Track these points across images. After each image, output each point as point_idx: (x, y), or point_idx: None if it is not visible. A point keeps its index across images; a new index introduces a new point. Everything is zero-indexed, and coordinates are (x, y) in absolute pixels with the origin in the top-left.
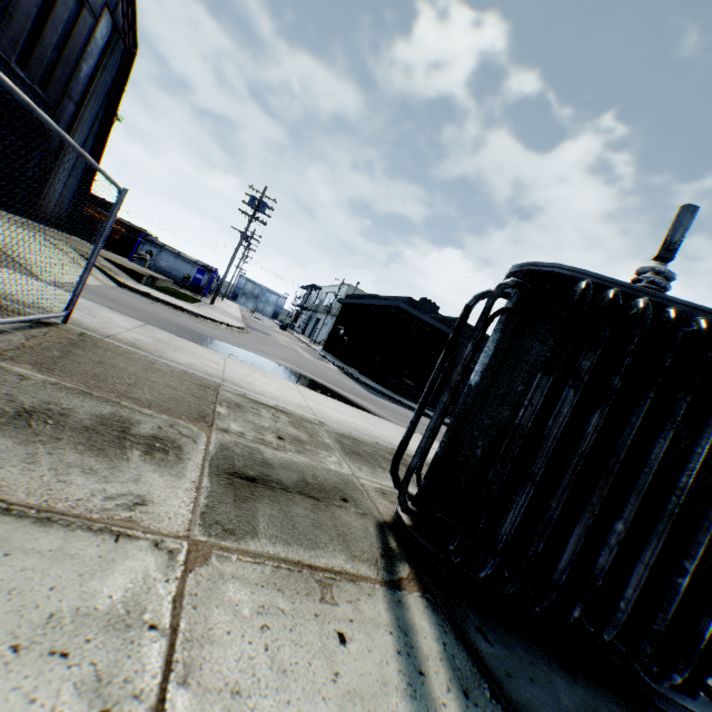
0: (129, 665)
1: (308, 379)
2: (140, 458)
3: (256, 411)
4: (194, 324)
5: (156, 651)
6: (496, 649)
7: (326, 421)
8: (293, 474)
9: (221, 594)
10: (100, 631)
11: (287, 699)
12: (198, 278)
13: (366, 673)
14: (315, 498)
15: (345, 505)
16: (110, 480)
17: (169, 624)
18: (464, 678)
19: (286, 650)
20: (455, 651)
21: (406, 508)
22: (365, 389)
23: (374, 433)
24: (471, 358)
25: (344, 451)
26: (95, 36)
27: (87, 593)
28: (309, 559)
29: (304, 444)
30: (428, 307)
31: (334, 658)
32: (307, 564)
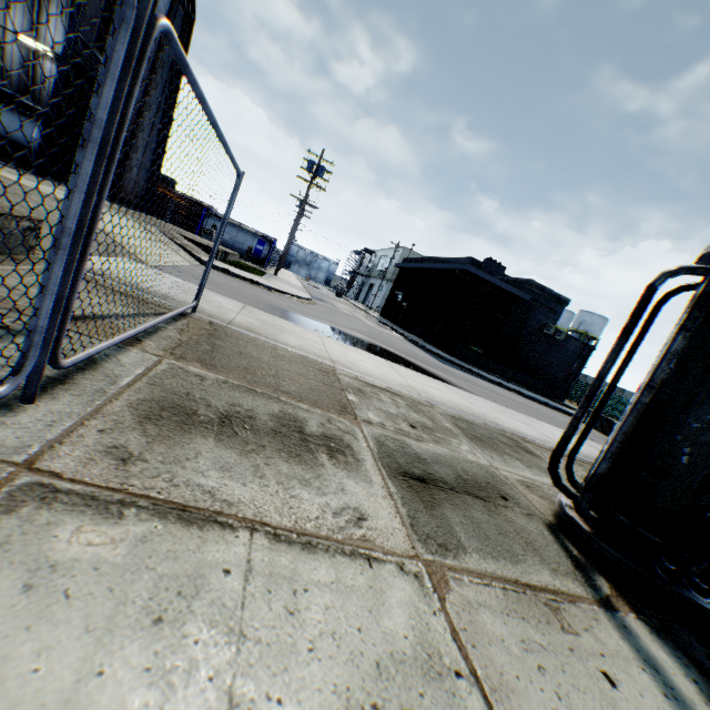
0: None
1: (387, 352)
2: (330, 463)
3: (376, 395)
4: (272, 299)
5: (478, 705)
6: None
7: (433, 401)
8: (447, 470)
9: (484, 628)
10: (423, 682)
11: None
12: (259, 249)
13: None
14: (481, 499)
15: (508, 505)
16: (324, 491)
17: (468, 670)
18: None
19: (575, 698)
20: (709, 691)
21: (588, 515)
22: (435, 359)
23: (476, 412)
24: (636, 344)
25: (467, 436)
26: (157, 5)
27: (386, 634)
28: (522, 576)
29: (433, 432)
30: (493, 268)
31: (618, 706)
32: (525, 583)
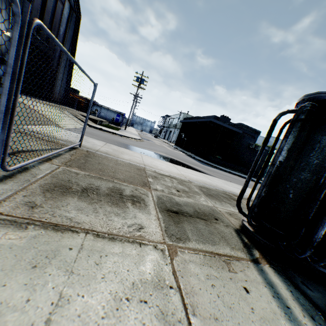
0: (170, 306)
1: (175, 160)
2: (132, 206)
3: (163, 178)
4: (122, 140)
5: (177, 299)
6: (315, 293)
7: (191, 180)
8: (190, 208)
9: (189, 270)
10: (153, 290)
11: (238, 322)
12: (117, 118)
13: (264, 308)
14: (204, 219)
15: (217, 222)
16: (125, 217)
17: (176, 286)
18: (307, 309)
19: (226, 297)
20: (297, 295)
21: (251, 224)
22: (199, 162)
23: (213, 184)
24: (273, 146)
25: (205, 194)
26: (63, 13)
27: (140, 272)
28: (215, 250)
29: (188, 193)
30: (225, 119)
31: (247, 300)
32: (216, 253)
